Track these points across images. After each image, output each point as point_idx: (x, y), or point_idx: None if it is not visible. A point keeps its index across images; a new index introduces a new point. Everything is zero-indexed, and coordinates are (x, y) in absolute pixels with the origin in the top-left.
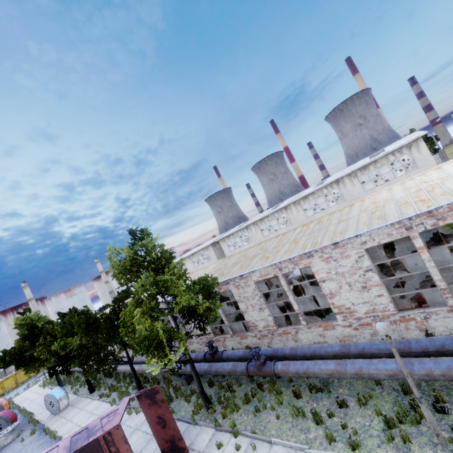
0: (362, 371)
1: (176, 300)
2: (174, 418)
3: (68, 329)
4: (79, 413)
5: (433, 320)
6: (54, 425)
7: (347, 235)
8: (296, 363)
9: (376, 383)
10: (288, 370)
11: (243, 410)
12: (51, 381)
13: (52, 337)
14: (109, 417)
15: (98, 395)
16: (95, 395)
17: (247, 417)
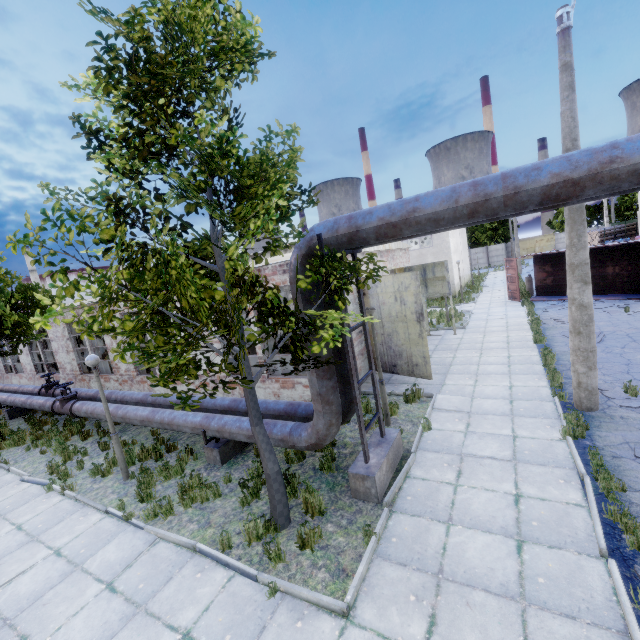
0: (126, 416)
1: None
2: None
3: None
4: None
5: None
6: None
7: None
8: (92, 403)
9: (153, 434)
10: (81, 409)
11: (26, 445)
12: None
13: None
14: None
15: None
16: None
17: (21, 451)
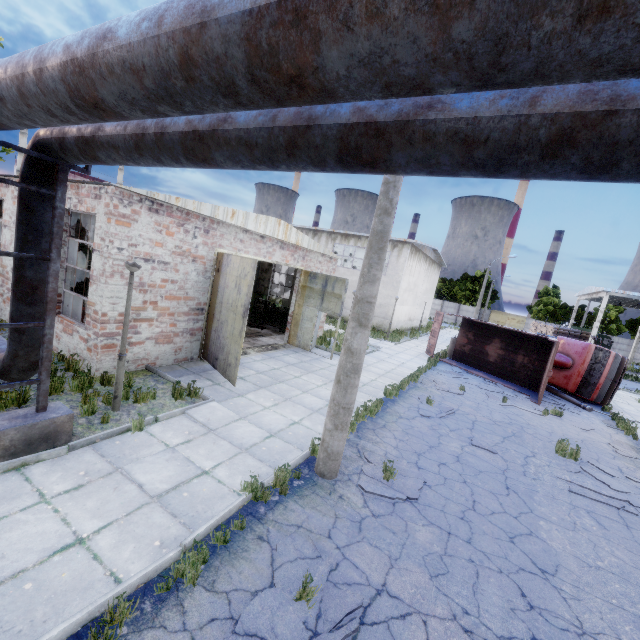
0: None
1: None
2: None
3: None
4: None
5: None
6: None
7: None
8: None
9: None
10: None
11: None
12: None
13: None
14: None
15: None
16: None
17: None
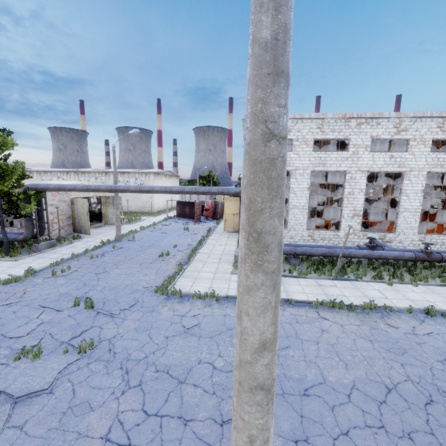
0: None
1: None
2: None
3: None
4: None
5: None
6: None
7: None
8: None
9: None
10: None
11: None
12: None
13: None
14: None
15: None
16: None
17: None
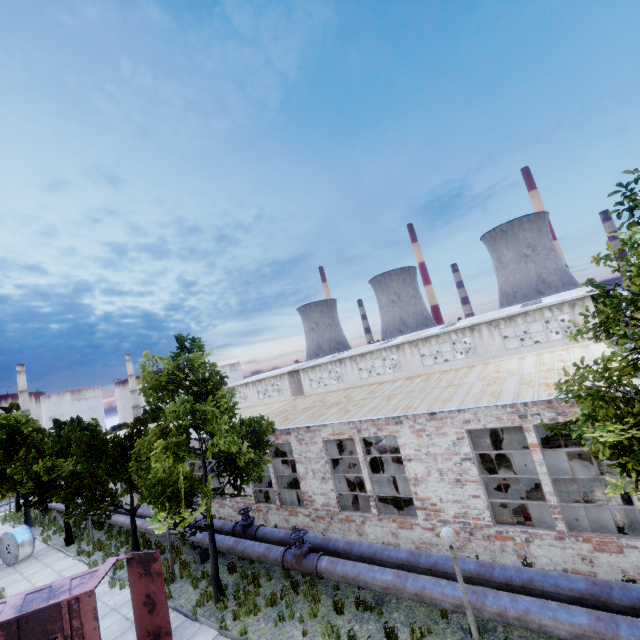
0: (423, 593)
1: (213, 440)
2: (169, 606)
3: (62, 446)
4: (43, 570)
5: (536, 546)
6: (3, 580)
7: (449, 406)
8: (347, 563)
9: (442, 615)
10: (334, 570)
11: (263, 614)
12: (16, 515)
13: (37, 452)
14: (83, 579)
15: (75, 550)
16: (72, 550)
17: (265, 624)
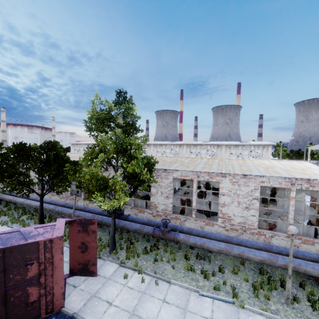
0: (243, 254)
1: (131, 162)
2: None
3: None
4: None
5: (275, 239)
6: None
7: (255, 173)
8: (196, 237)
9: (241, 264)
10: (188, 240)
11: (142, 257)
12: None
13: None
14: (45, 229)
15: None
16: None
17: (146, 262)
